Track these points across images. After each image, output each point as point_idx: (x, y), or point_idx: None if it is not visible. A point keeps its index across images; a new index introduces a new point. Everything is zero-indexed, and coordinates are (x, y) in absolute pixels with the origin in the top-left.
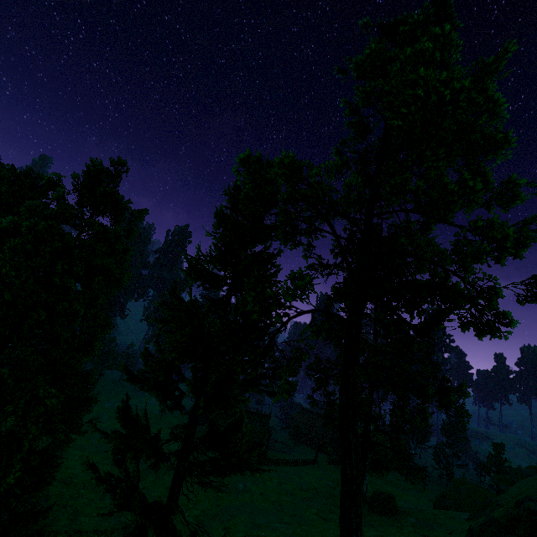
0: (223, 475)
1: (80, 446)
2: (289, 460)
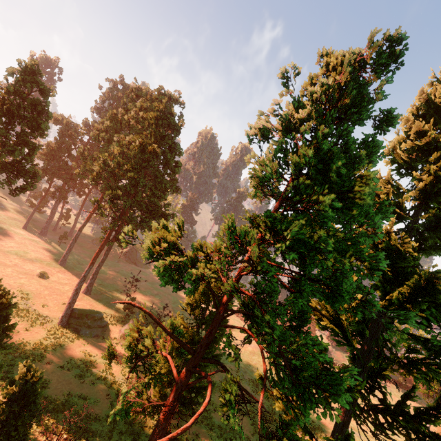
0: (408, 440)
1: (181, 309)
2: (336, 363)
